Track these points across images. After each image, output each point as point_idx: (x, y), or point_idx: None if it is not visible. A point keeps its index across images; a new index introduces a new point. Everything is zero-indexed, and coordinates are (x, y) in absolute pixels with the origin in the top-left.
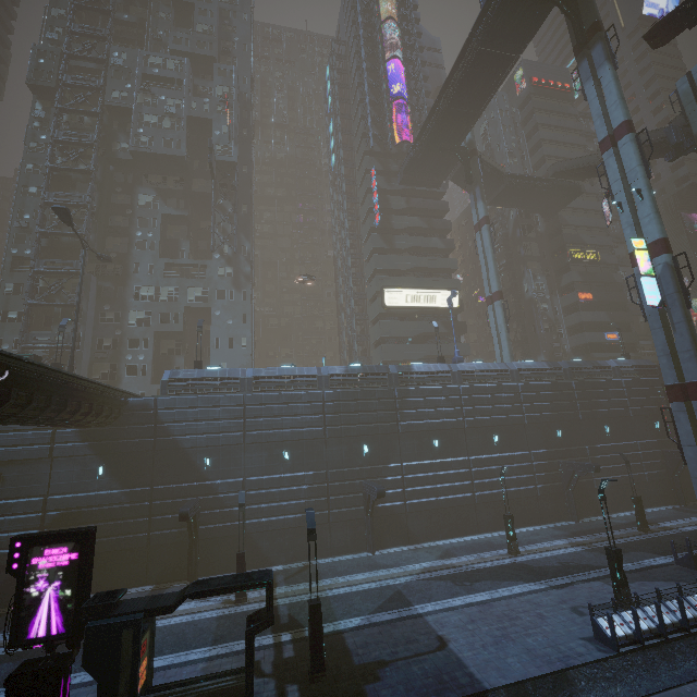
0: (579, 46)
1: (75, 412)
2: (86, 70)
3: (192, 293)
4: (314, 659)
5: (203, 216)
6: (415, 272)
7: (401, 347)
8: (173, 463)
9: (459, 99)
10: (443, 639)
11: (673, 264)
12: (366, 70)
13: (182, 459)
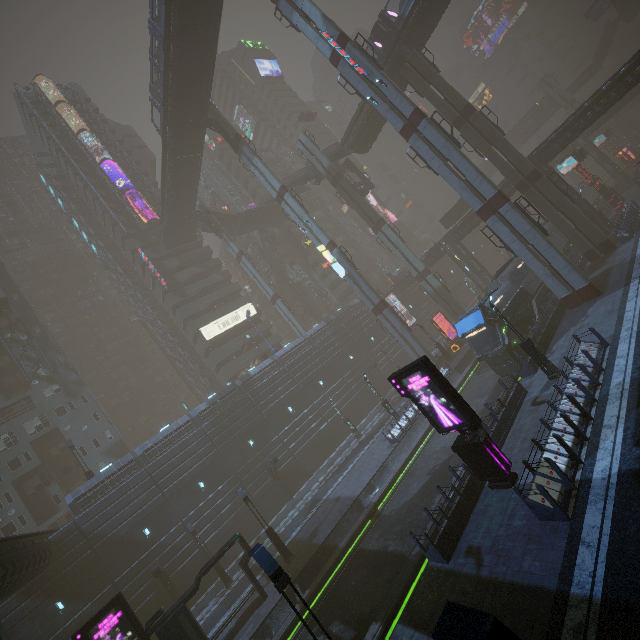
0: (235, 148)
1: (27, 566)
2: None
3: (30, 427)
4: (283, 553)
5: None
6: (214, 305)
7: (236, 362)
8: (120, 553)
9: (177, 187)
10: (338, 497)
11: (341, 252)
12: (84, 173)
13: (125, 545)
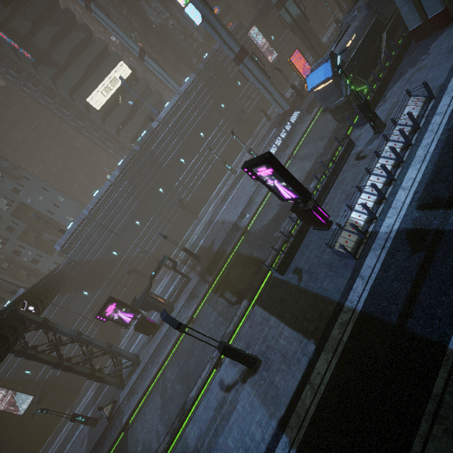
0: None
1: (54, 289)
2: None
3: (2, 206)
4: (196, 258)
5: None
6: (89, 70)
7: (130, 125)
8: (105, 266)
9: None
10: (224, 221)
11: None
12: None
13: (105, 262)
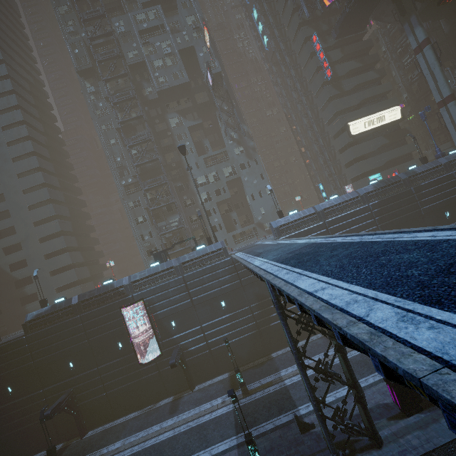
0: None
1: None
2: (98, 45)
3: (226, 172)
4: None
5: (202, 119)
6: (361, 104)
7: (370, 160)
8: None
9: None
10: None
11: None
12: None
13: None
